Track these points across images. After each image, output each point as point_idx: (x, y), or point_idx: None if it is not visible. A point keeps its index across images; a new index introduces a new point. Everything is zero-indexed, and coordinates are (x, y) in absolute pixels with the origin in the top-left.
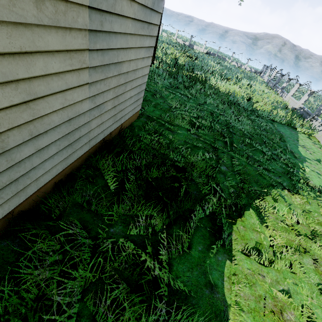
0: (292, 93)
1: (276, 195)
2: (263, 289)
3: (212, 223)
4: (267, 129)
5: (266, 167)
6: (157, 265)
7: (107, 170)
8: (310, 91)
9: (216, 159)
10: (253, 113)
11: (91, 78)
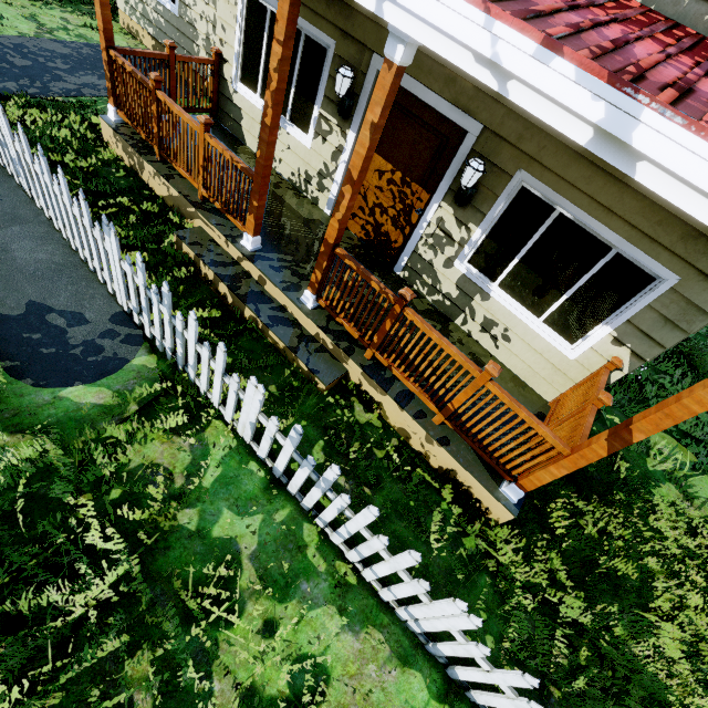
0: None
1: None
2: None
3: None
4: None
5: None
6: None
7: None
8: None
9: None
10: None
11: None
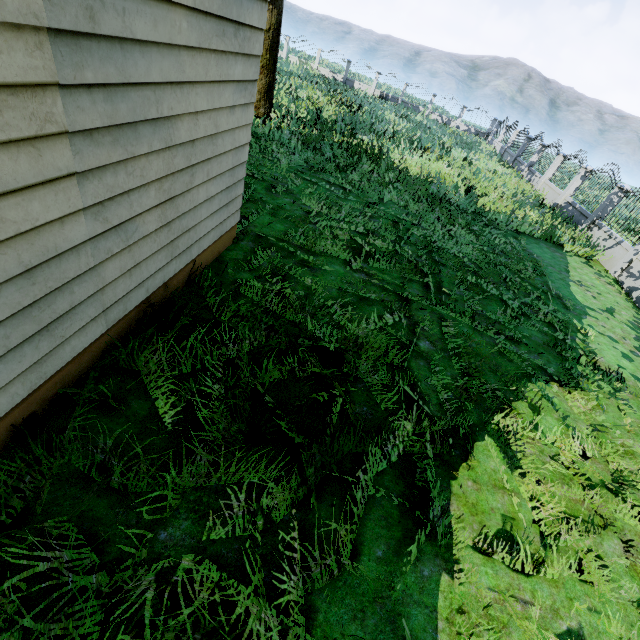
0: (549, 174)
1: (537, 398)
2: (526, 636)
3: (404, 483)
4: (507, 251)
5: (511, 334)
6: (273, 629)
7: (156, 376)
8: (584, 171)
9: (408, 326)
10: (478, 219)
11: (81, 161)
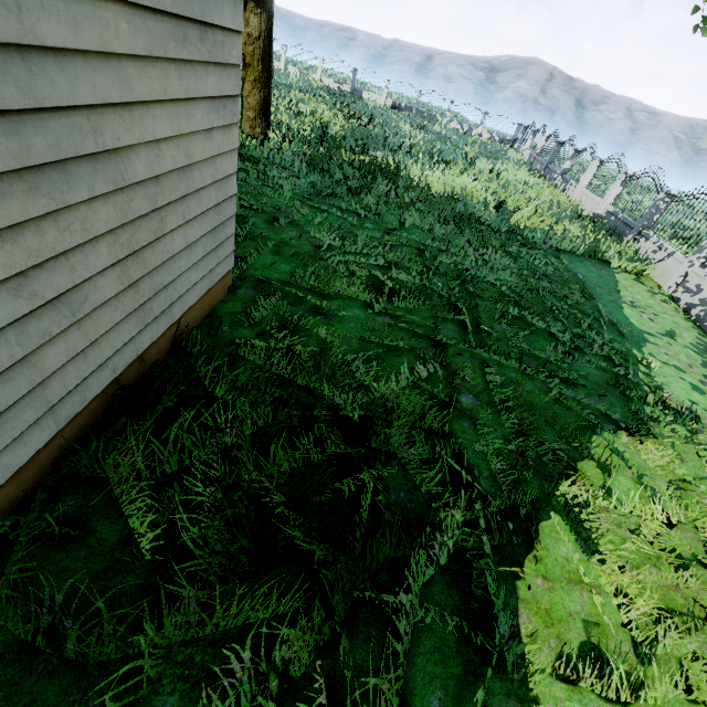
0: (586, 182)
1: (605, 453)
2: None
3: (459, 592)
4: (549, 273)
5: (566, 375)
6: None
7: (129, 486)
8: (624, 176)
9: (446, 377)
10: (513, 239)
11: None
